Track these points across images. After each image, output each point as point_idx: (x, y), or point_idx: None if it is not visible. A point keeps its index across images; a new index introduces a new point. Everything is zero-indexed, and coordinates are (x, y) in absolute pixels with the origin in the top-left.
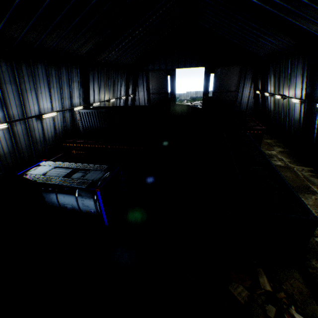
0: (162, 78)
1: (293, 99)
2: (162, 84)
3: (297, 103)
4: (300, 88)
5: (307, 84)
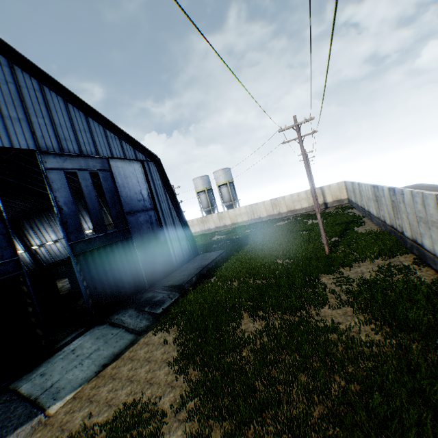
0: None
1: (20, 251)
2: None
3: (24, 253)
4: (20, 244)
5: (21, 240)
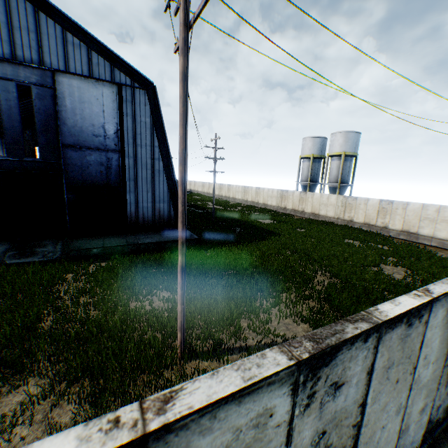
0: (30, 147)
1: None
2: (30, 153)
3: None
4: None
5: None
